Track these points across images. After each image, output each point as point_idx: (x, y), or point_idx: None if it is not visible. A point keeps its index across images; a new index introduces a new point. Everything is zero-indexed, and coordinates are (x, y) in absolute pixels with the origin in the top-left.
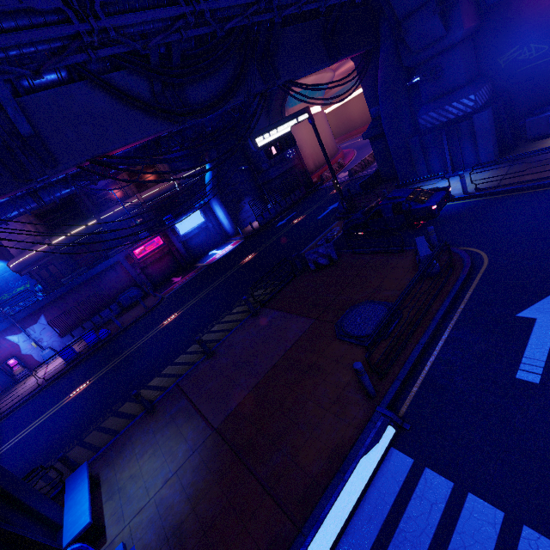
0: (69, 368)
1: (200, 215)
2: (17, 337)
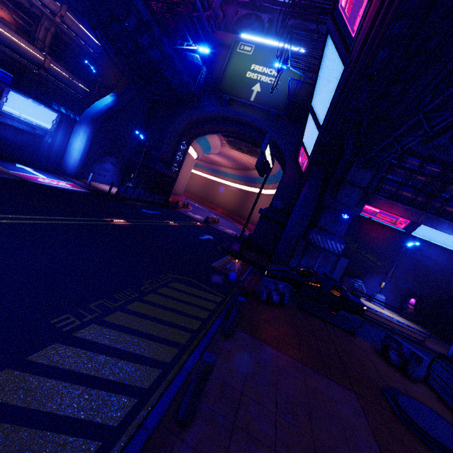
0: None
1: (52, 120)
2: None
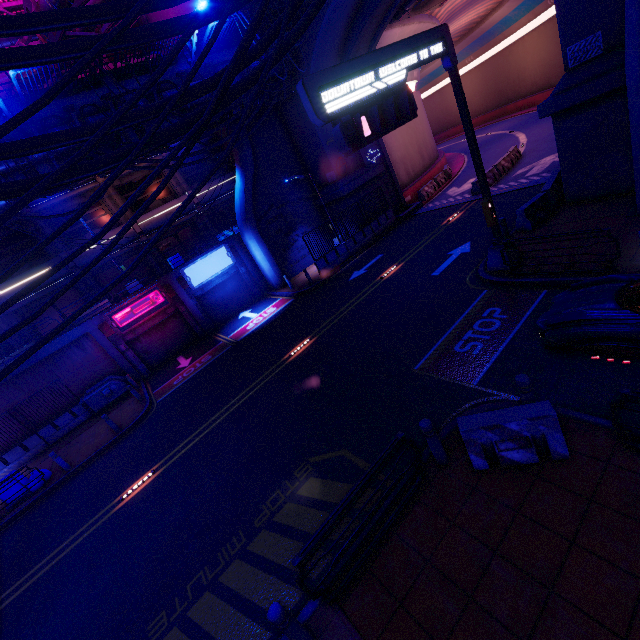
0: None
1: (226, 254)
2: None
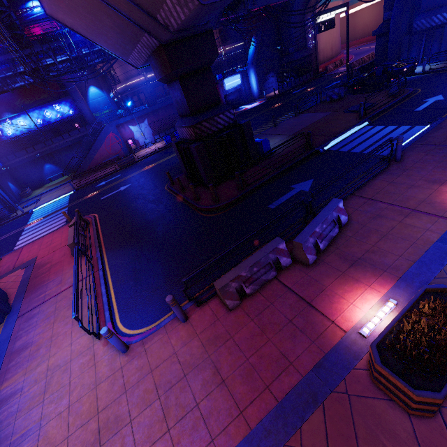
0: (170, 145)
1: (239, 78)
2: (133, 128)
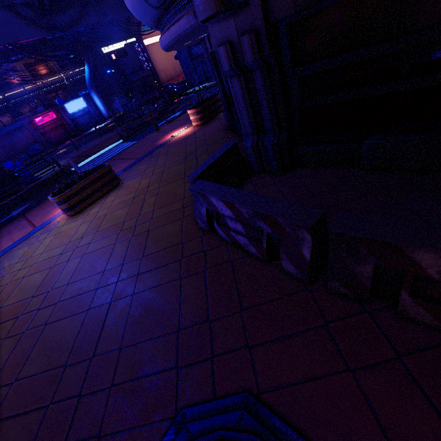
0: None
1: (83, 101)
2: None
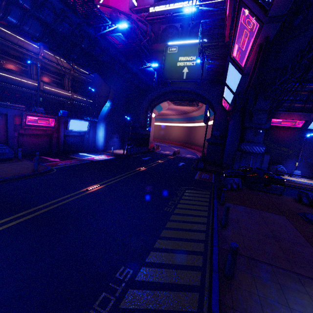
0: None
1: (87, 125)
2: None
